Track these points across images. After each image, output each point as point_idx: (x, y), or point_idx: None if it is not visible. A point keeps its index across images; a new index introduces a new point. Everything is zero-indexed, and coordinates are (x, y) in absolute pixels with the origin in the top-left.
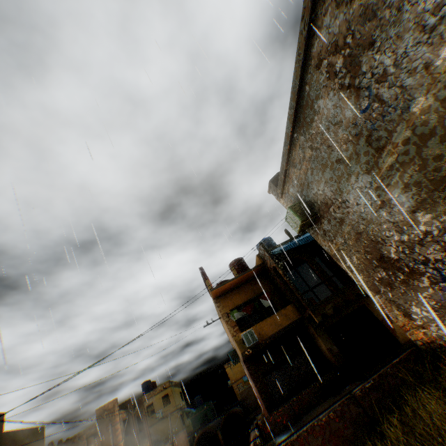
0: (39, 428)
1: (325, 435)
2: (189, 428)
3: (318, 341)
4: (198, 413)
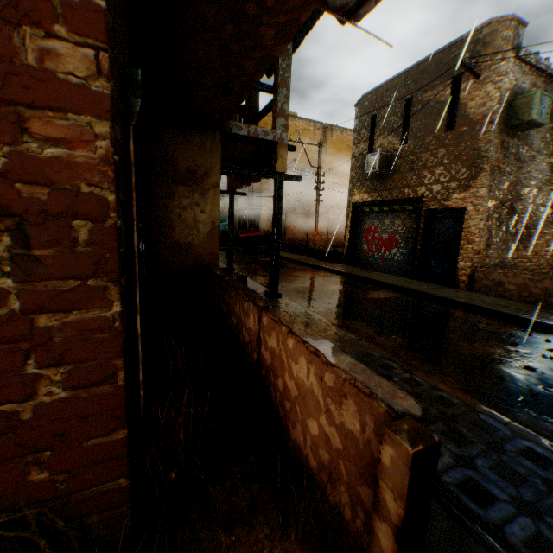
0: None
1: None
2: None
3: (199, 197)
4: None
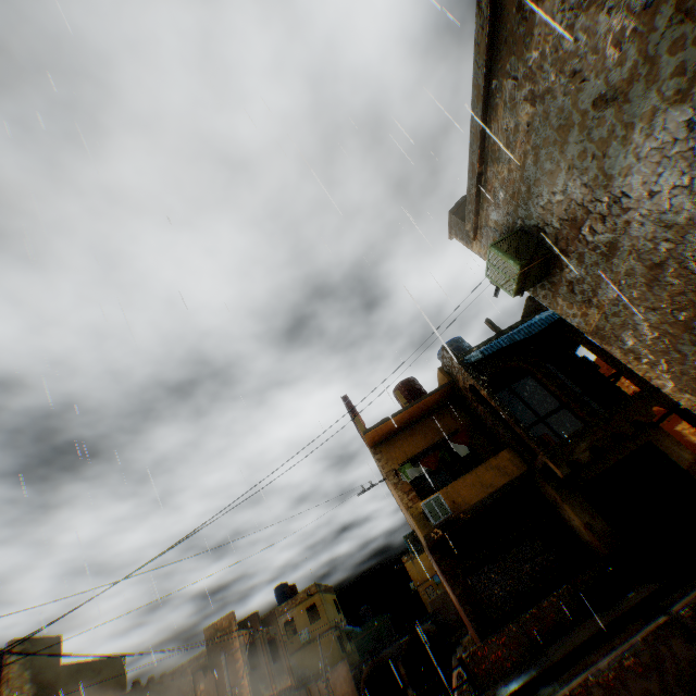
0: (116, 659)
1: None
2: (352, 657)
3: (564, 512)
4: (366, 633)
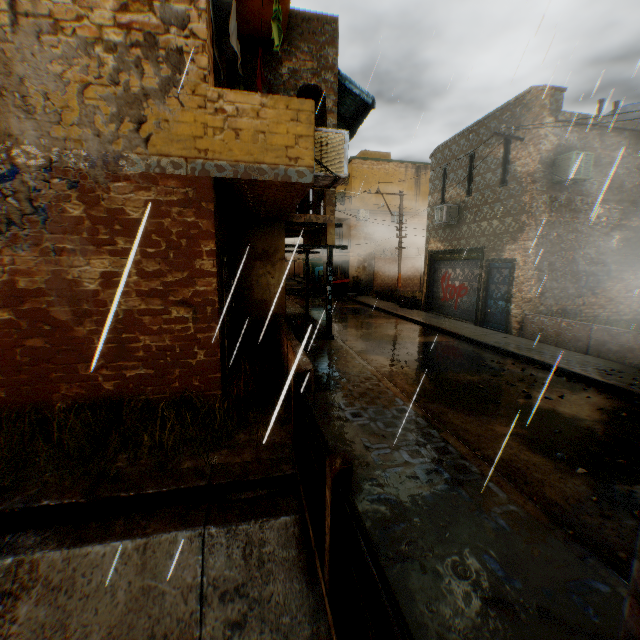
0: None
1: None
2: None
3: (270, 268)
4: None
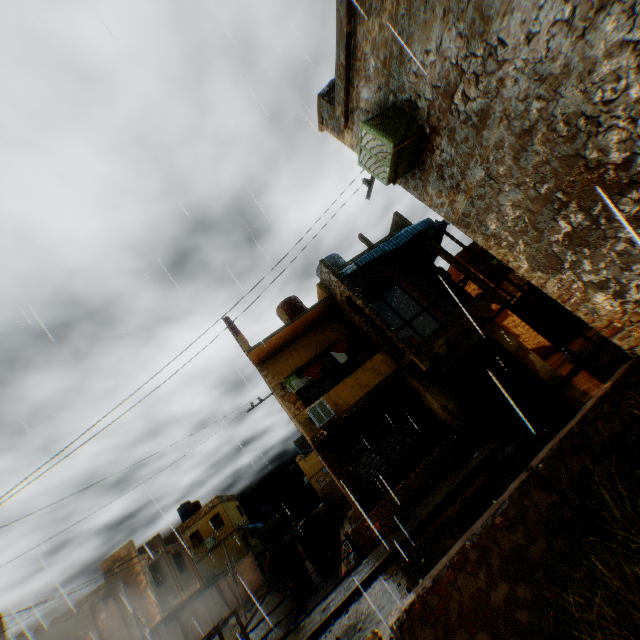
0: None
1: (492, 568)
2: (257, 549)
3: (427, 399)
4: (268, 526)
